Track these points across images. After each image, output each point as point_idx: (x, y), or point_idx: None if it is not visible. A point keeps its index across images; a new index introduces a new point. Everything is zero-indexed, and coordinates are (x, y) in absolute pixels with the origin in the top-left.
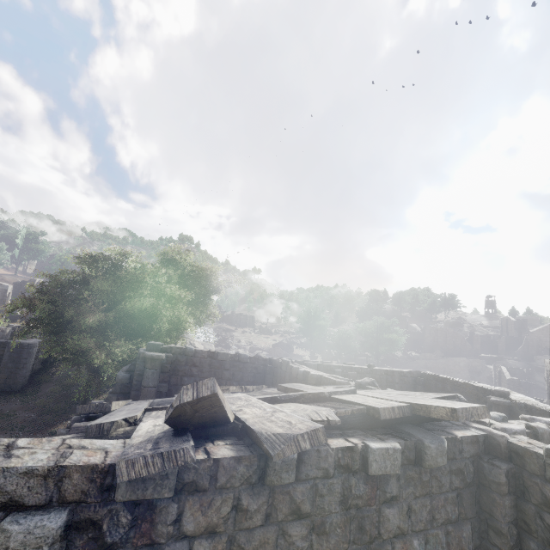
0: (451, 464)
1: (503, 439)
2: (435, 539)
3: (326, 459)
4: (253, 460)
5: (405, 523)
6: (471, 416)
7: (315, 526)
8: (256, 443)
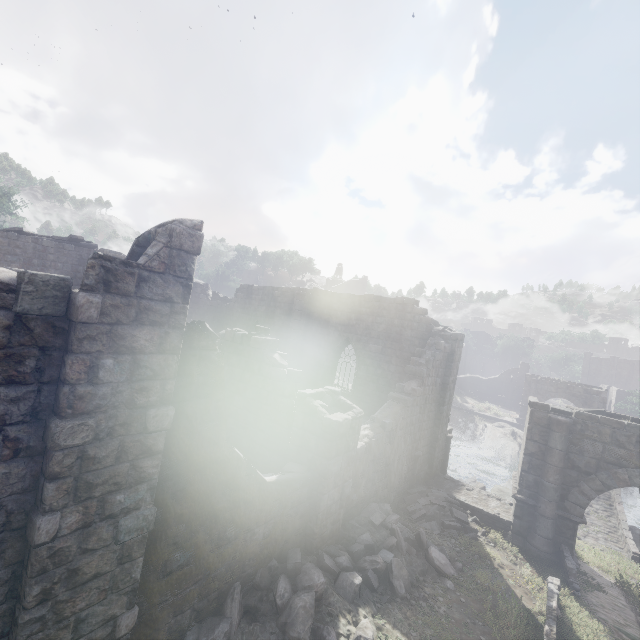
0: (77, 253)
1: (97, 250)
2: (67, 266)
3: (28, 239)
4: (4, 233)
5: (56, 260)
6: (76, 237)
7: (24, 251)
8: (6, 231)
